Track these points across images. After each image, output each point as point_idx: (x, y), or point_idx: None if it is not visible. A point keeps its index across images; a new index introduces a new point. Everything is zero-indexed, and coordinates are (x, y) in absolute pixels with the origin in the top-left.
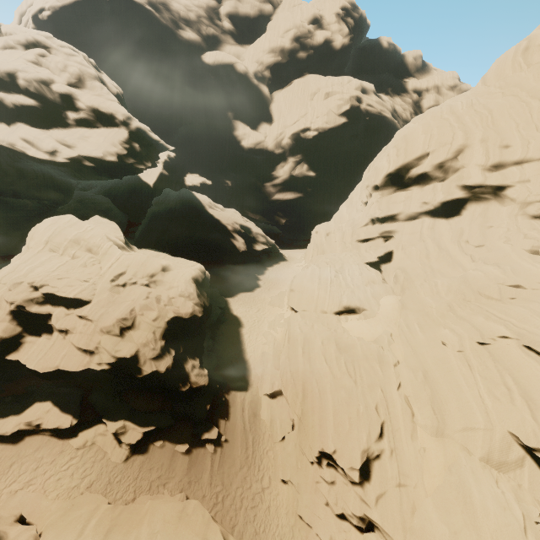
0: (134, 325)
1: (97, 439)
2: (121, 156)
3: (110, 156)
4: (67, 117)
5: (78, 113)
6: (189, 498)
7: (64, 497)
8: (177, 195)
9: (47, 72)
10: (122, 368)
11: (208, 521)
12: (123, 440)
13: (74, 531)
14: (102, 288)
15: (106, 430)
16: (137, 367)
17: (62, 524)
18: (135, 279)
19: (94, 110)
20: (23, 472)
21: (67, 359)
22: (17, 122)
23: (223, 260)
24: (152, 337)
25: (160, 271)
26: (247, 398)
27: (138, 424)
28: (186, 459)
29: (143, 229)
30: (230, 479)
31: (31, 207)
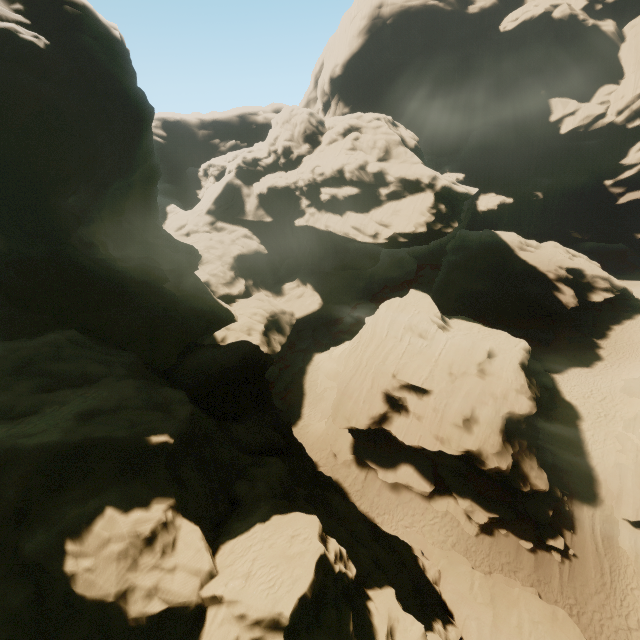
0: (472, 417)
1: (450, 508)
2: (428, 224)
3: (420, 227)
4: (379, 195)
5: (388, 188)
6: (540, 595)
7: (438, 546)
8: (477, 240)
9: (361, 154)
10: (467, 456)
11: (580, 635)
12: (472, 518)
13: (465, 583)
14: (439, 376)
15: (456, 503)
16: (481, 460)
17: (453, 572)
18: (464, 368)
19: (401, 180)
20: (405, 514)
21: (423, 439)
22: (346, 212)
23: (540, 318)
24: (490, 433)
25: (486, 358)
26: (597, 516)
27: (483, 508)
28: (531, 556)
29: (439, 283)
30: (584, 598)
31: (350, 274)
